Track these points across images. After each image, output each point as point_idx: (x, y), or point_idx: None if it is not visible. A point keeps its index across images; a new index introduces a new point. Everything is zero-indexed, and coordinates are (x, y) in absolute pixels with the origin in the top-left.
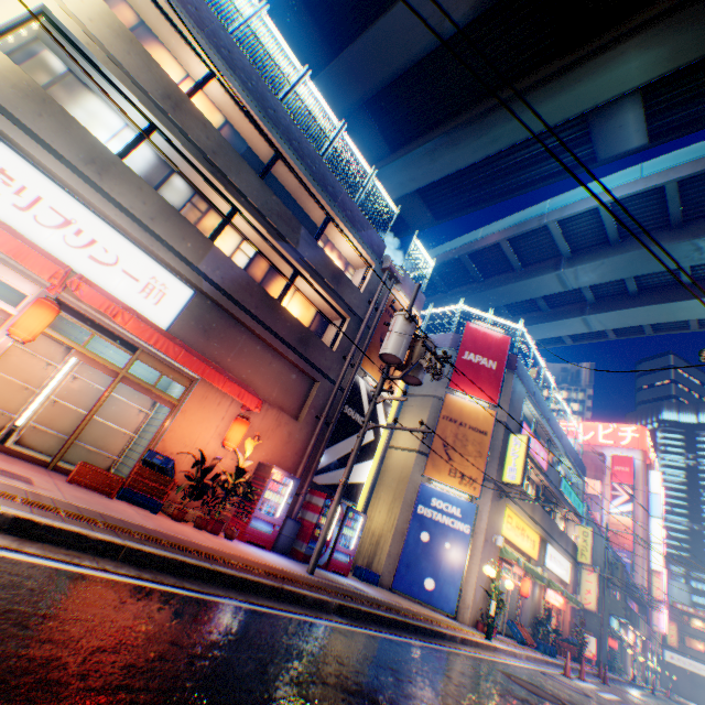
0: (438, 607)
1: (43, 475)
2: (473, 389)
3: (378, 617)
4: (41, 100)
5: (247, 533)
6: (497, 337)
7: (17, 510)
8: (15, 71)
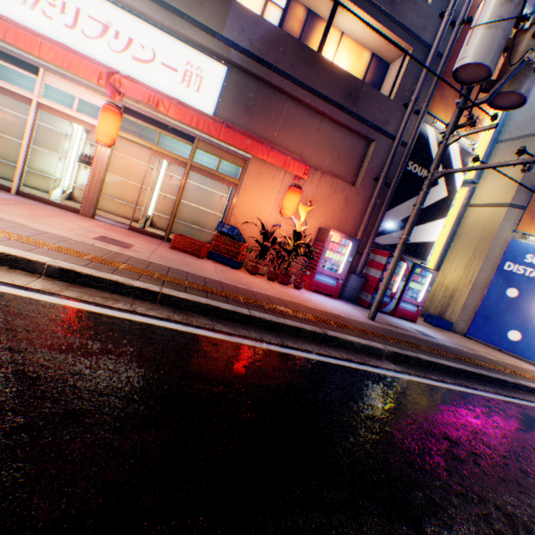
0: (523, 357)
1: (151, 244)
2: None
3: (441, 367)
4: None
5: (313, 285)
6: None
7: (67, 264)
8: None
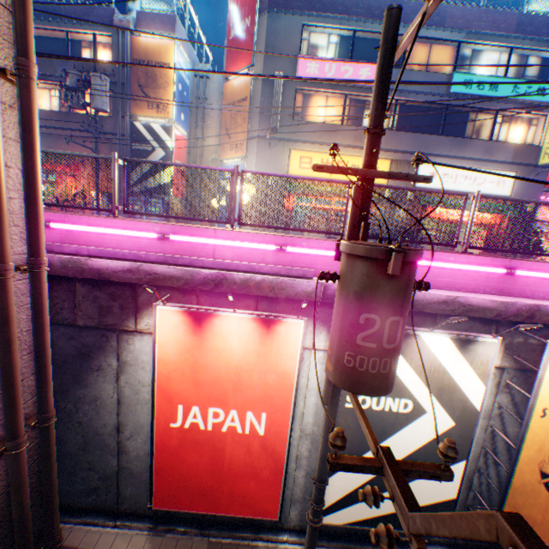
0: None
1: None
2: (238, 65)
3: None
4: None
5: None
6: None
7: None
8: None
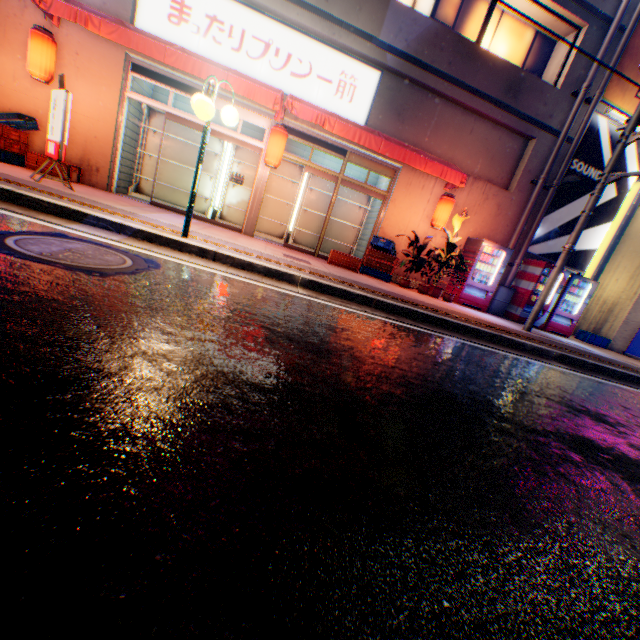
0: None
1: (313, 260)
2: None
3: (605, 371)
4: None
5: (461, 299)
6: None
7: (308, 277)
8: None
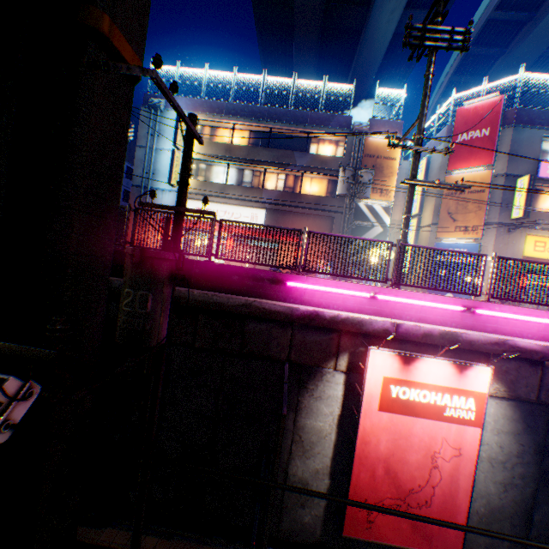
0: None
1: None
2: (467, 163)
3: None
4: (204, 185)
5: None
6: (488, 105)
7: None
8: (197, 182)
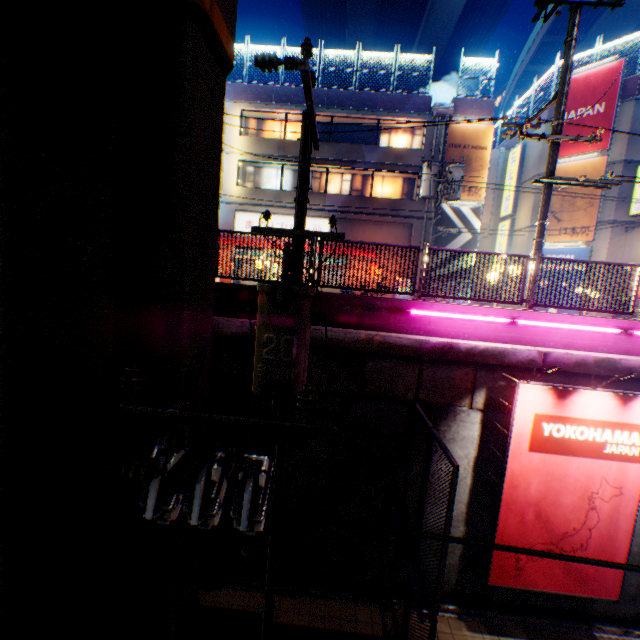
0: None
1: None
2: (576, 148)
3: None
4: (255, 193)
5: None
6: (603, 73)
7: None
8: (246, 190)
